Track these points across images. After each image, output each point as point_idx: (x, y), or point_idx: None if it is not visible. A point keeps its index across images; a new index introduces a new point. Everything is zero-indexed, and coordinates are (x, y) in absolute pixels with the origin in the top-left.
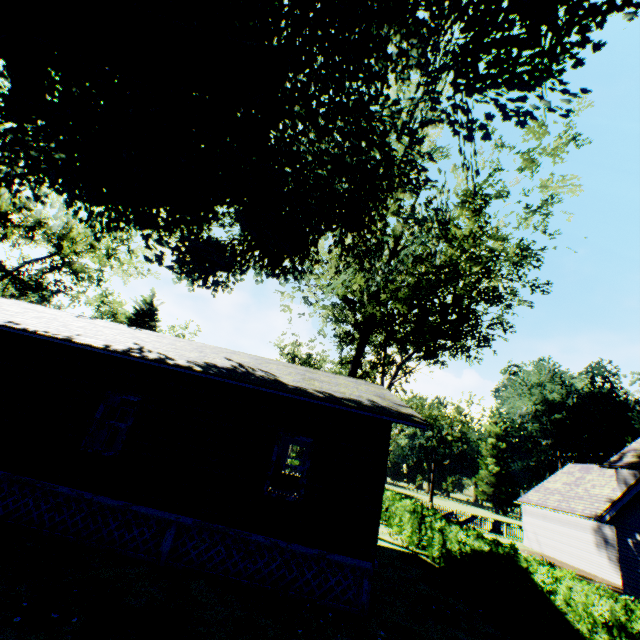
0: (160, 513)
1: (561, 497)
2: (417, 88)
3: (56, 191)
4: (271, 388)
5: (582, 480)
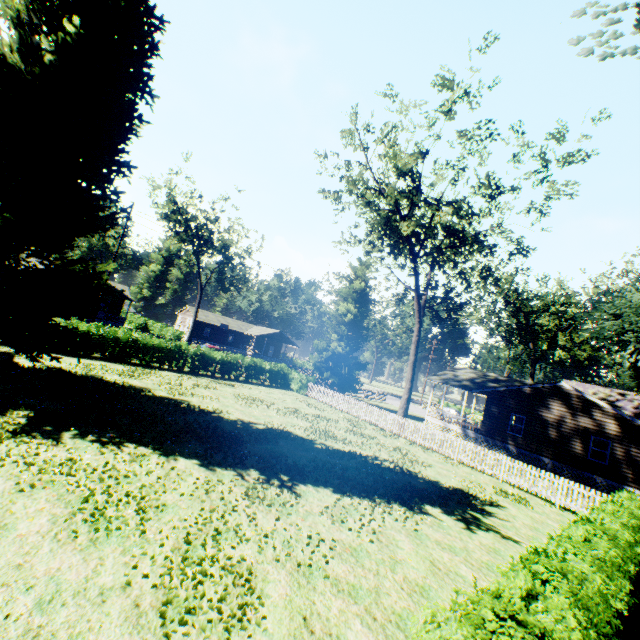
0: None
1: None
2: None
3: None
4: None
5: None
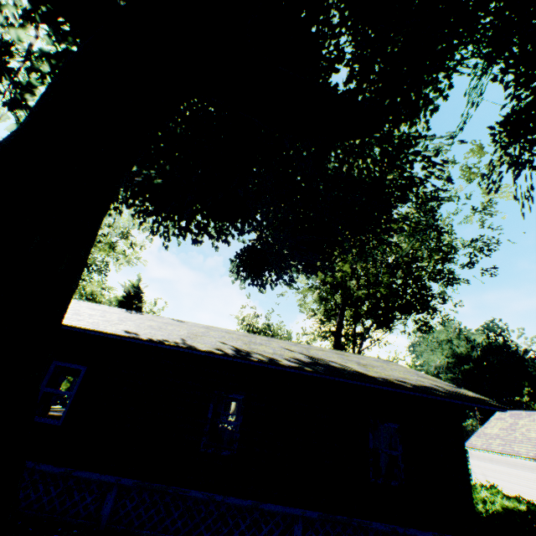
0: (287, 509)
1: (503, 441)
2: (531, 146)
3: (127, 206)
4: (376, 383)
5: (516, 425)
